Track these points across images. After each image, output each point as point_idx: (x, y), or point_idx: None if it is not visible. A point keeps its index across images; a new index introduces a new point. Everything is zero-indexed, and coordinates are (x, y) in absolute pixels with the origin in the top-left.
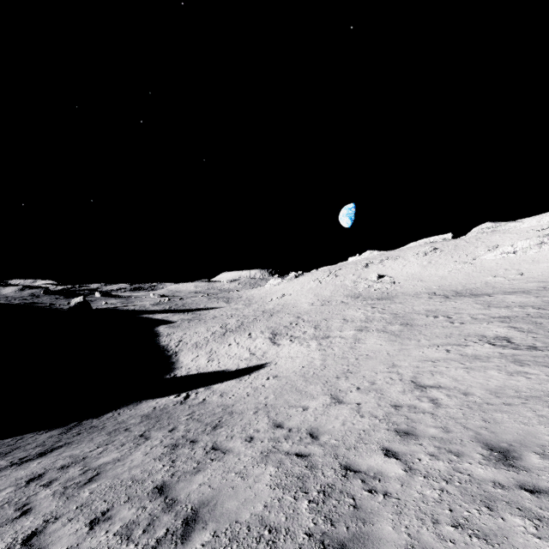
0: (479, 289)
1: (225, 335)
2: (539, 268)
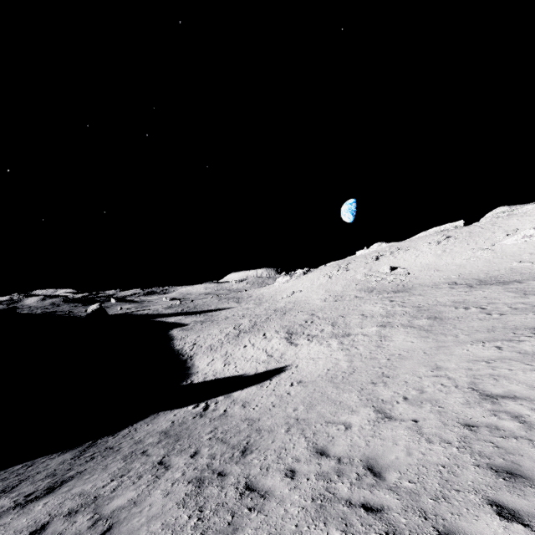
0: (505, 276)
1: (239, 337)
2: None
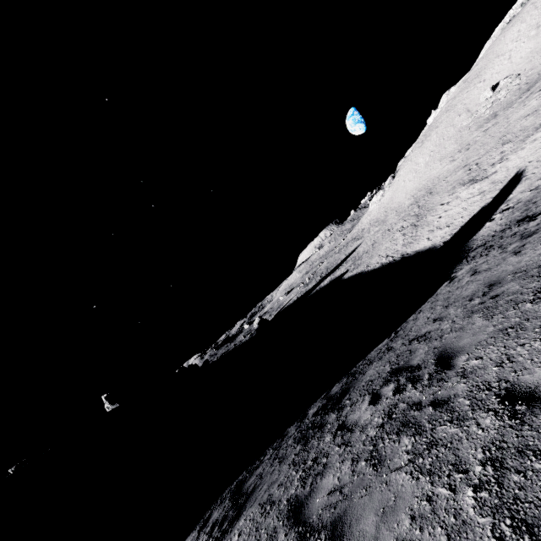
0: None
1: (419, 225)
2: None
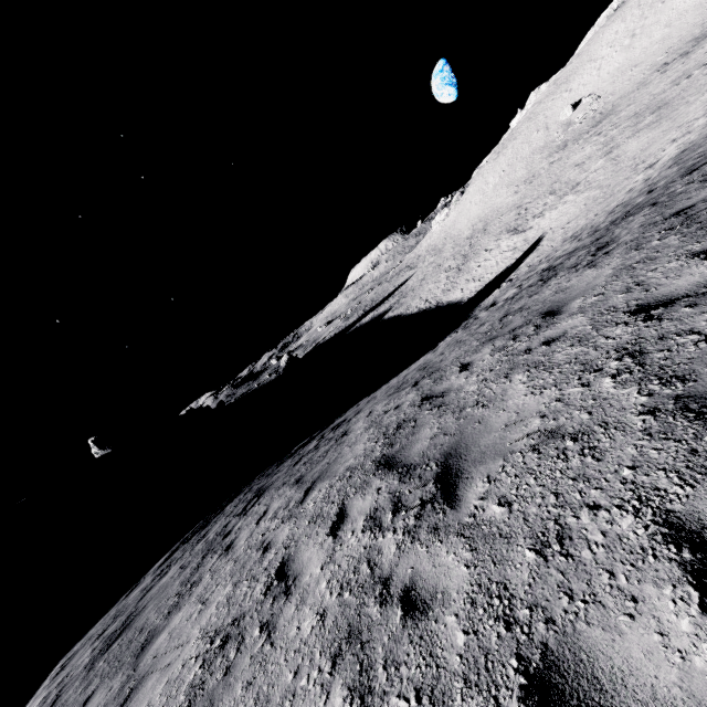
0: None
1: (462, 269)
2: None
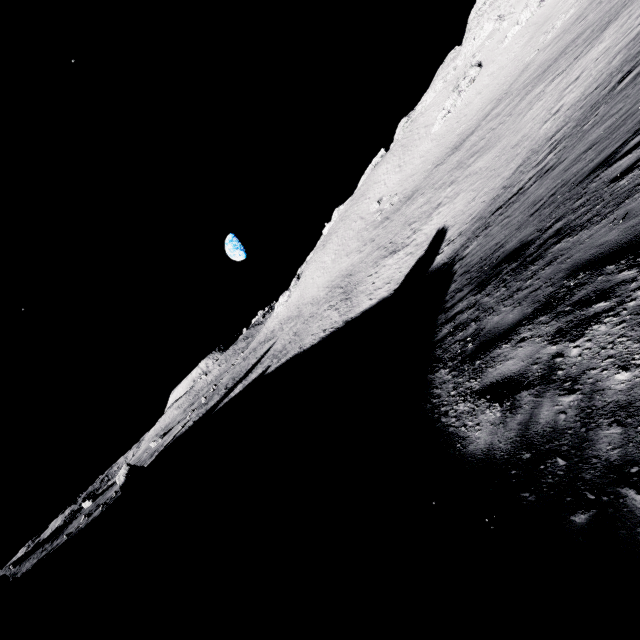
0: (462, 137)
1: (351, 296)
2: (475, 104)
